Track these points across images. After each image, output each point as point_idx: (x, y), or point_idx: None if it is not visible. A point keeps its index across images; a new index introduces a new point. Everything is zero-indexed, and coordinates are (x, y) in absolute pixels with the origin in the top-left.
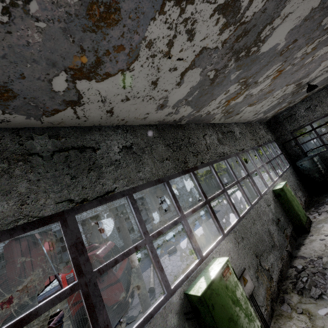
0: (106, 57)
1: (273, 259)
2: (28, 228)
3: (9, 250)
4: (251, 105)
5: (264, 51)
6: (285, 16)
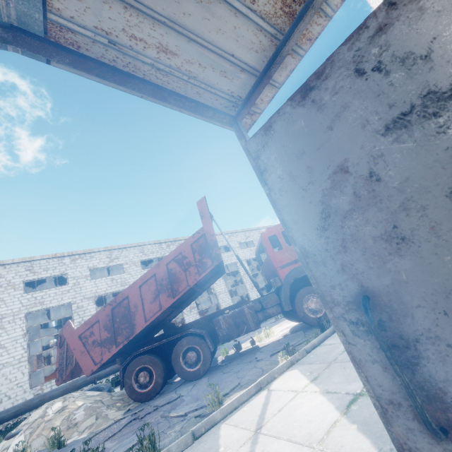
0: None
1: None
2: None
3: (203, 206)
4: None
5: None
6: None
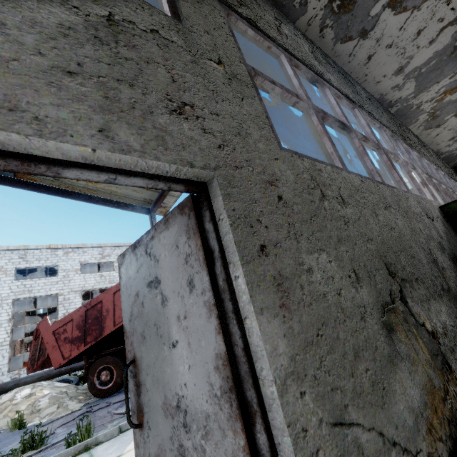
0: None
1: None
2: (346, 99)
3: None
4: None
5: None
6: None
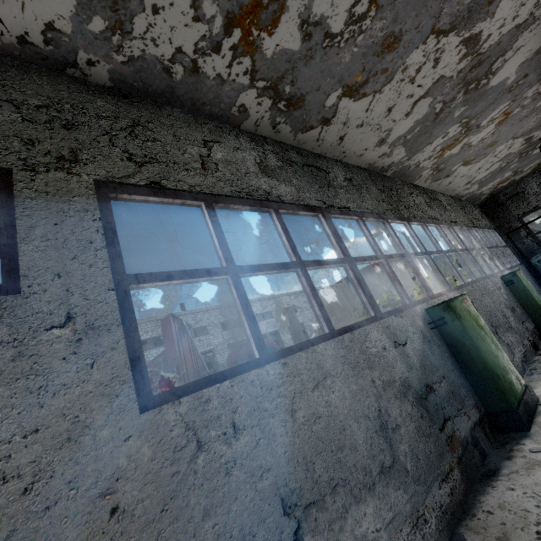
0: (373, 78)
1: (513, 339)
2: (305, 210)
3: (167, 326)
4: (466, 164)
5: (493, 85)
6: (517, 49)
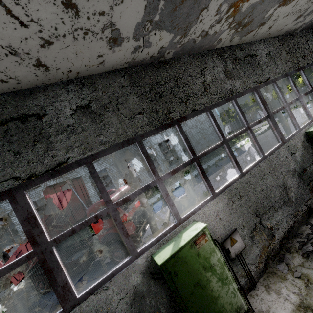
0: None
1: (282, 216)
2: None
3: (47, 195)
4: (287, 3)
5: None
6: None
